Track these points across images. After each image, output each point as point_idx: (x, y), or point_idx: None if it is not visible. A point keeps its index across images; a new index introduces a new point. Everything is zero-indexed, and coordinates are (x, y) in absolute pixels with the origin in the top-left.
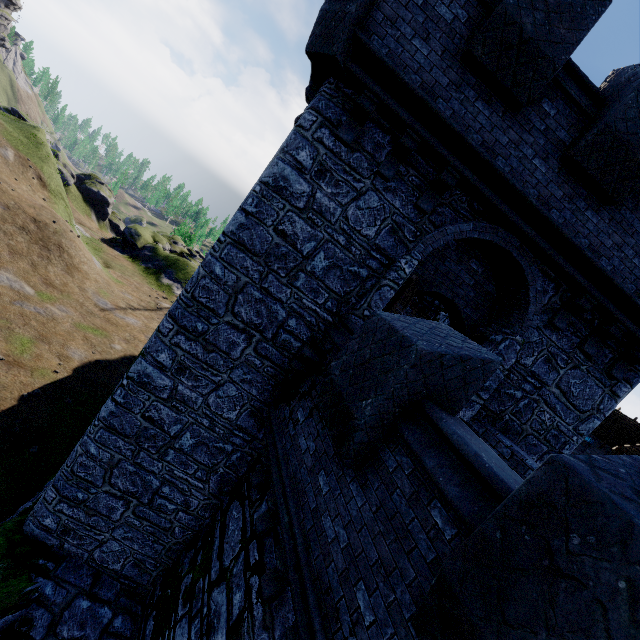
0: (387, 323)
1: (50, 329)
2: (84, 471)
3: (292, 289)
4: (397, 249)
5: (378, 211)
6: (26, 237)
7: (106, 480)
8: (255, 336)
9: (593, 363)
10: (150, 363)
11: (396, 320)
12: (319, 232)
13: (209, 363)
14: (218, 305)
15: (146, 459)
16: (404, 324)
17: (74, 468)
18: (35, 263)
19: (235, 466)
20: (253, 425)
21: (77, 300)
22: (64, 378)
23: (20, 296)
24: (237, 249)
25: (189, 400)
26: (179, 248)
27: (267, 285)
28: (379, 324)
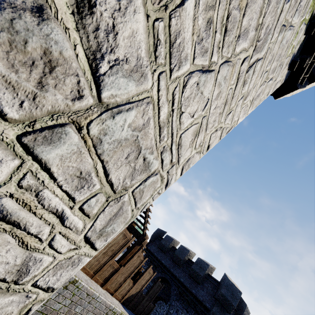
0: None
1: None
2: None
3: None
4: None
5: None
6: None
7: None
8: None
9: (189, 314)
10: None
11: None
12: None
13: None
14: None
15: None
16: None
17: None
18: None
19: None
20: None
21: None
22: None
23: None
24: None
25: None
26: None
27: None
28: None
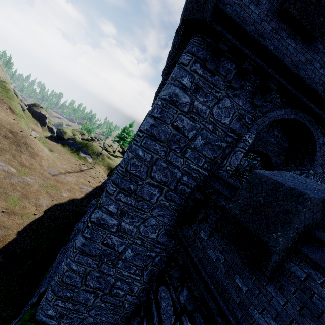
0: (270, 179)
1: (27, 190)
2: (69, 280)
3: (184, 159)
4: (242, 129)
5: (230, 108)
6: (7, 141)
7: (83, 283)
8: (164, 189)
9: None
10: (104, 212)
11: (272, 175)
12: (197, 124)
13: (138, 208)
14: (142, 173)
15: (105, 268)
16: (279, 178)
17: (63, 279)
18: (14, 154)
19: (157, 264)
20: (166, 240)
21: (39, 172)
22: (39, 217)
23: (8, 174)
24: (150, 139)
25: (128, 230)
26: (86, 137)
27: (169, 158)
28: (263, 179)
